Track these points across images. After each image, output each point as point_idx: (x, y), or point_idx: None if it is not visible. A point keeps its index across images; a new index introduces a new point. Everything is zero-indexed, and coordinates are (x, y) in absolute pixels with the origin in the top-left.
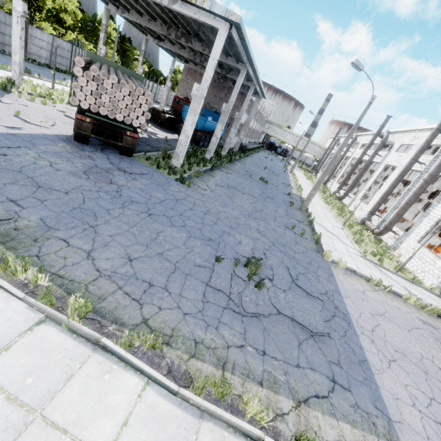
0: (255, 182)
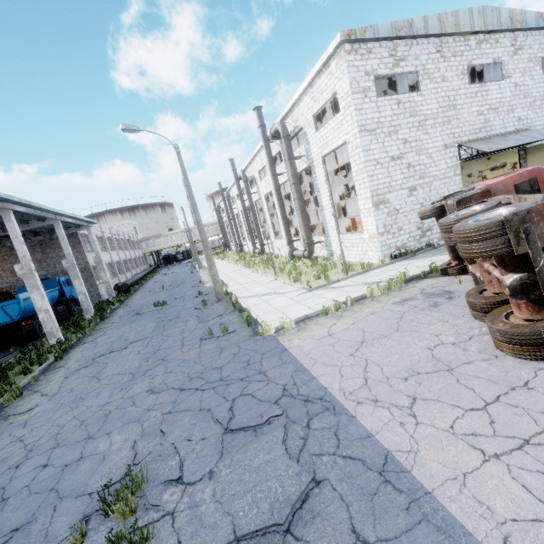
0: (147, 316)
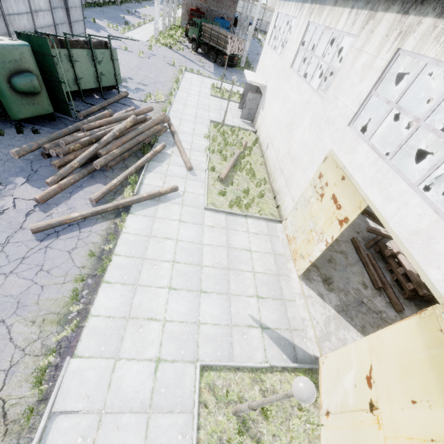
0: None
